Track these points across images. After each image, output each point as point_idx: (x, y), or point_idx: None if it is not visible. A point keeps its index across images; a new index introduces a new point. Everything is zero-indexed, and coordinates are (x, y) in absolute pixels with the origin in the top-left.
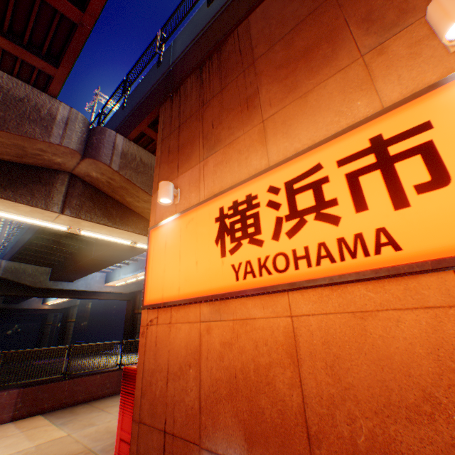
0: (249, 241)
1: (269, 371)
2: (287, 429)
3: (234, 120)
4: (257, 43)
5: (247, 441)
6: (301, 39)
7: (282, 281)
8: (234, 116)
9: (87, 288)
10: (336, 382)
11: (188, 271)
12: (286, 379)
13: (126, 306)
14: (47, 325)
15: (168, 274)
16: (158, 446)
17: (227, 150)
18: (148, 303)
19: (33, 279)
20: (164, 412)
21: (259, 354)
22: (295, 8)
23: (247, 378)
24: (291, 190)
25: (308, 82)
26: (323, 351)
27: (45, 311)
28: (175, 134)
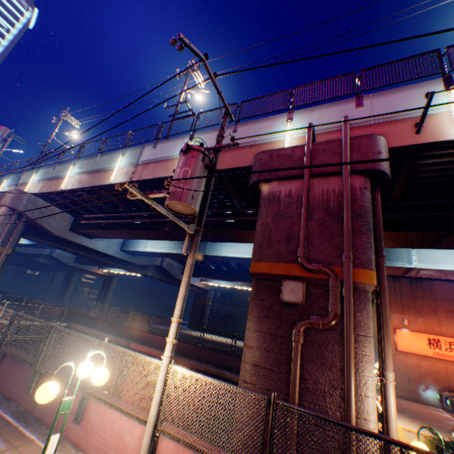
0: (437, 348)
1: (439, 371)
2: (443, 380)
3: (428, 312)
4: (436, 293)
5: (433, 381)
6: (451, 305)
7: (446, 358)
8: (427, 310)
9: (193, 282)
10: (453, 375)
11: (416, 347)
12: (443, 373)
13: (197, 296)
14: (72, 281)
15: (407, 345)
16: (405, 381)
17: (425, 319)
18: (398, 349)
19: (175, 272)
20: (406, 375)
21: (436, 368)
22: (450, 294)
23: (433, 372)
24: (448, 343)
25: (452, 319)
26: (451, 370)
27: (96, 274)
28: (397, 296)
